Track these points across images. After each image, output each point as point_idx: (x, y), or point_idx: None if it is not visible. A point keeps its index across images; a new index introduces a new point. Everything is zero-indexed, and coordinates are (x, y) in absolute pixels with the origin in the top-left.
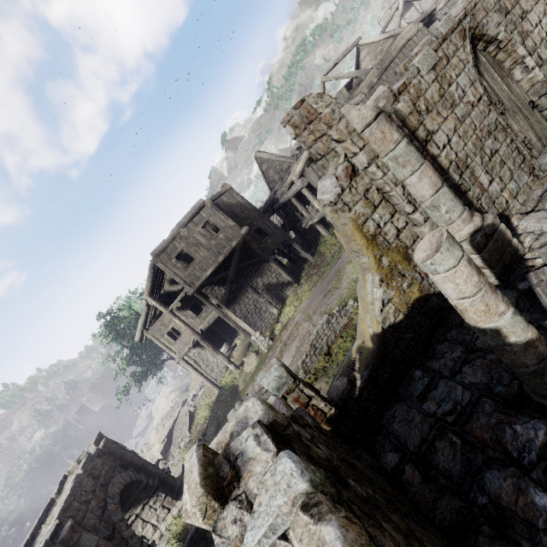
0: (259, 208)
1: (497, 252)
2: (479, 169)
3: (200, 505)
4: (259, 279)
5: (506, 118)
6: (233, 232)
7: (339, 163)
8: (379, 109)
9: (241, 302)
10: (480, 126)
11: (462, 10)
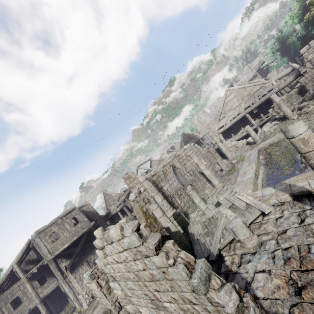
0: (101, 215)
1: (181, 220)
2: (177, 198)
3: (101, 228)
4: (92, 256)
5: (184, 186)
6: (86, 224)
7: (136, 189)
8: (147, 178)
9: (77, 271)
10: (176, 187)
11: (170, 160)
